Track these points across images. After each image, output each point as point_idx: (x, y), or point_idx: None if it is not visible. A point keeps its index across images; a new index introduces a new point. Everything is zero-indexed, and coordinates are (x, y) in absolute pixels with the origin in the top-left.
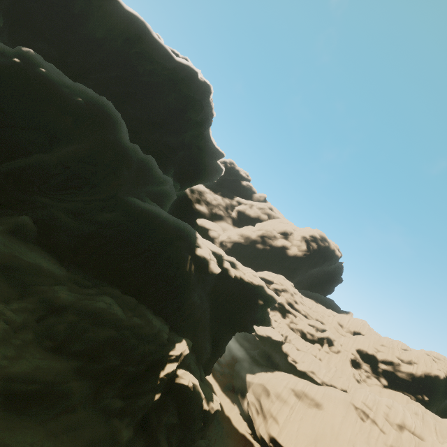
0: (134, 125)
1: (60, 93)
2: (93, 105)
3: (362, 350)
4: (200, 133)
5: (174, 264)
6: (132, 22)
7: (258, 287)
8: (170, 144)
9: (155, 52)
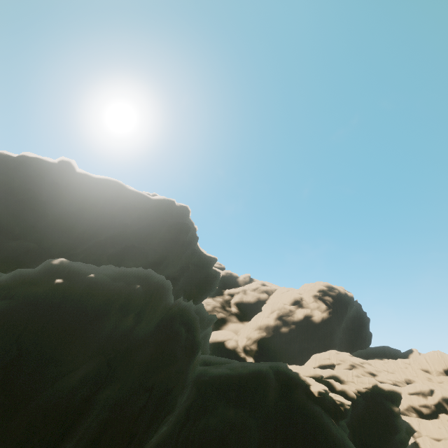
0: None
1: (118, 293)
2: (146, 284)
3: None
4: (192, 250)
5: (321, 436)
6: (105, 185)
7: (373, 389)
8: (171, 275)
9: (133, 200)
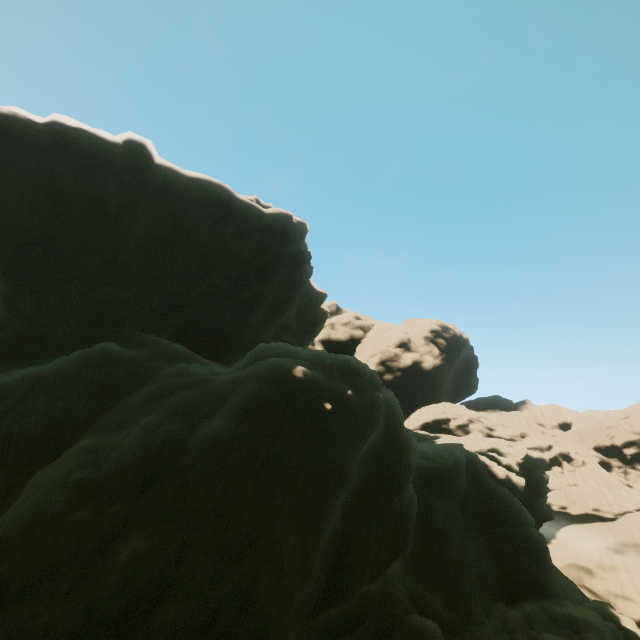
0: (259, 332)
1: (373, 409)
2: (373, 386)
3: (599, 446)
4: (306, 287)
5: (515, 516)
6: (205, 192)
7: (525, 458)
8: (283, 323)
9: (245, 217)
